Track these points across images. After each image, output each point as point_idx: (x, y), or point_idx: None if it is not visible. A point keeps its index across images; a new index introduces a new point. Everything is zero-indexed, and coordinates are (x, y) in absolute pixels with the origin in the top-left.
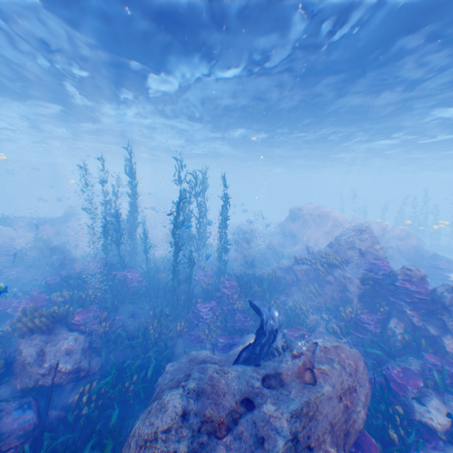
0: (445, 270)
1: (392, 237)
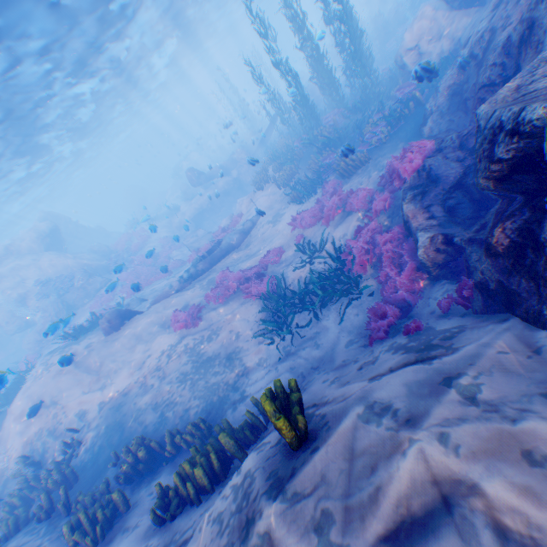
0: None
1: None
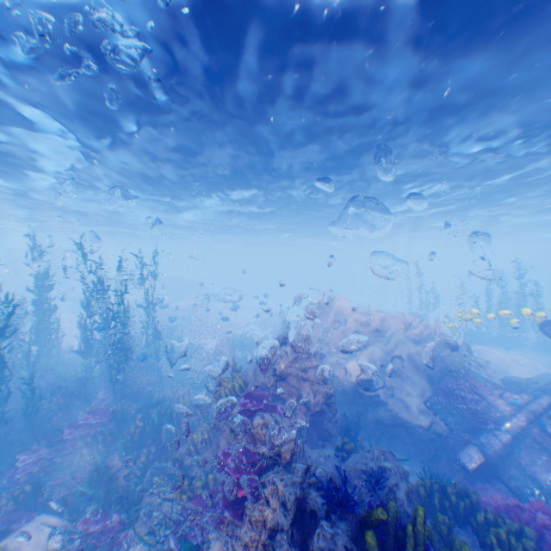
0: (473, 399)
1: (404, 340)
